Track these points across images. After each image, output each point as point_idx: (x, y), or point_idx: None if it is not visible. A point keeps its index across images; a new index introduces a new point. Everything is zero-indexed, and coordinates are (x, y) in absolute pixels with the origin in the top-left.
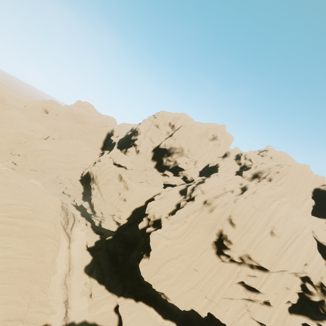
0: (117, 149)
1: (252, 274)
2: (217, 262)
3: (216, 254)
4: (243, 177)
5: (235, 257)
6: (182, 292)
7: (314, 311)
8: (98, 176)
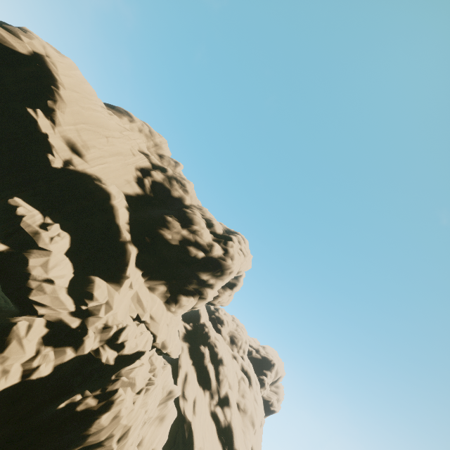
0: (137, 269)
1: None
2: None
3: None
4: (224, 338)
5: None
6: None
7: None
8: (133, 432)
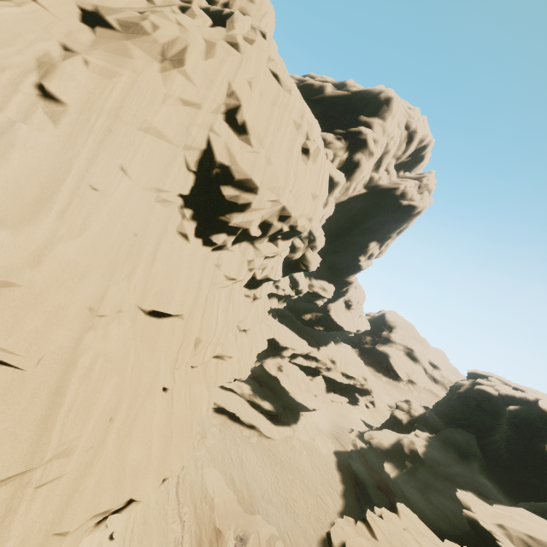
0: None
1: (273, 255)
2: (204, 259)
3: (198, 238)
4: None
5: (251, 228)
6: (166, 421)
7: (287, 273)
8: None
